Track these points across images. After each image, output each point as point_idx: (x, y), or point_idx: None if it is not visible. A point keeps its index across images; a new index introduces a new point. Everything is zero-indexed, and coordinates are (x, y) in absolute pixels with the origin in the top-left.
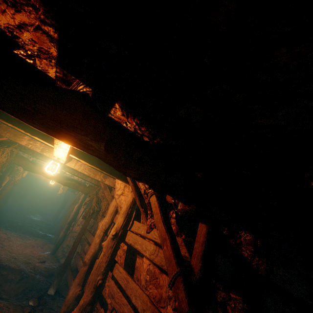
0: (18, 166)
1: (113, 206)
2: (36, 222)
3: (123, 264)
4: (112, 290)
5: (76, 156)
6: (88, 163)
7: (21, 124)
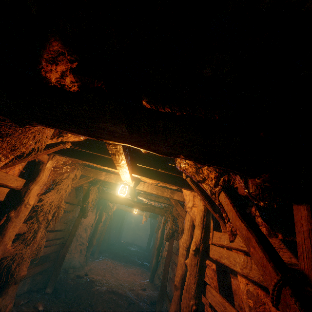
0: (108, 202)
1: (188, 220)
2: (134, 252)
3: (217, 287)
4: None
5: (137, 174)
6: (149, 178)
7: (93, 160)
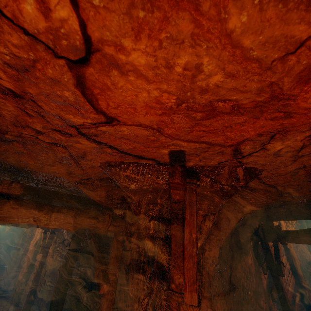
0: None
1: (38, 231)
2: None
3: None
4: (35, 264)
5: None
6: None
7: None
